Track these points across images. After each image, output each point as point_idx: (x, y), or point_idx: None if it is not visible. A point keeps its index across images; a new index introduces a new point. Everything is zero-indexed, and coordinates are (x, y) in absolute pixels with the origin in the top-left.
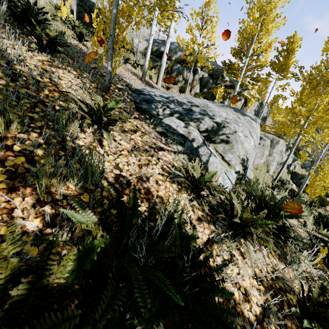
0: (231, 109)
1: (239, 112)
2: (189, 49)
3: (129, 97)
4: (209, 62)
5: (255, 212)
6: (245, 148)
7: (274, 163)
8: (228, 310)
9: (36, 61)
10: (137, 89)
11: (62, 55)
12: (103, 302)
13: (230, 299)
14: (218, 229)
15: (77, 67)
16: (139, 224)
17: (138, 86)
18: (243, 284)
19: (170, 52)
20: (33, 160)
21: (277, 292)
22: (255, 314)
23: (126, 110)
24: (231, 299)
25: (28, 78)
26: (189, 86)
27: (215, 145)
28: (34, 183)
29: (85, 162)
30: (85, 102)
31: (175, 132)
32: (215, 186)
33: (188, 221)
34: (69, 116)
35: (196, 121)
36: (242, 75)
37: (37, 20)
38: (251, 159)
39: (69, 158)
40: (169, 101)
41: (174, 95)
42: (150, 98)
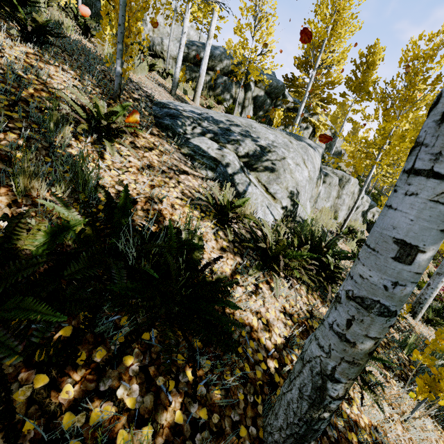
0: (282, 131)
1: (293, 137)
2: (238, 56)
3: (147, 110)
4: (266, 75)
5: (293, 246)
6: (296, 179)
7: (344, 208)
8: (231, 321)
9: (18, 52)
10: (161, 102)
11: (56, 50)
12: (74, 267)
13: (245, 325)
14: (245, 262)
15: (76, 66)
16: (129, 223)
17: (164, 99)
18: (267, 315)
19: (213, 59)
20: (10, 162)
21: (309, 329)
22: (275, 343)
23: (142, 124)
24: (247, 326)
25: (6, 72)
26: (239, 107)
27: (257, 173)
28: (10, 185)
29: (74, 166)
30: (81, 104)
31: (205, 154)
32: (245, 214)
33: (208, 249)
34: (58, 119)
35: (234, 143)
36: (307, 94)
37: (20, 0)
38: (303, 193)
39: (53, 158)
40: (202, 118)
41: (209, 112)
42: (176, 113)
